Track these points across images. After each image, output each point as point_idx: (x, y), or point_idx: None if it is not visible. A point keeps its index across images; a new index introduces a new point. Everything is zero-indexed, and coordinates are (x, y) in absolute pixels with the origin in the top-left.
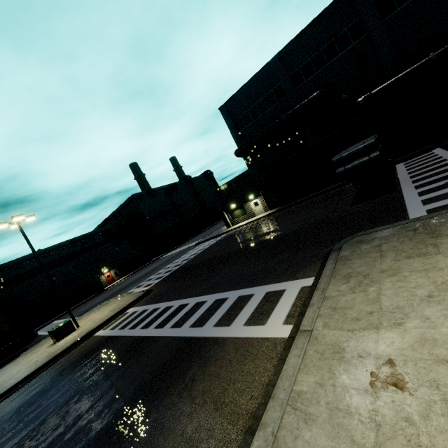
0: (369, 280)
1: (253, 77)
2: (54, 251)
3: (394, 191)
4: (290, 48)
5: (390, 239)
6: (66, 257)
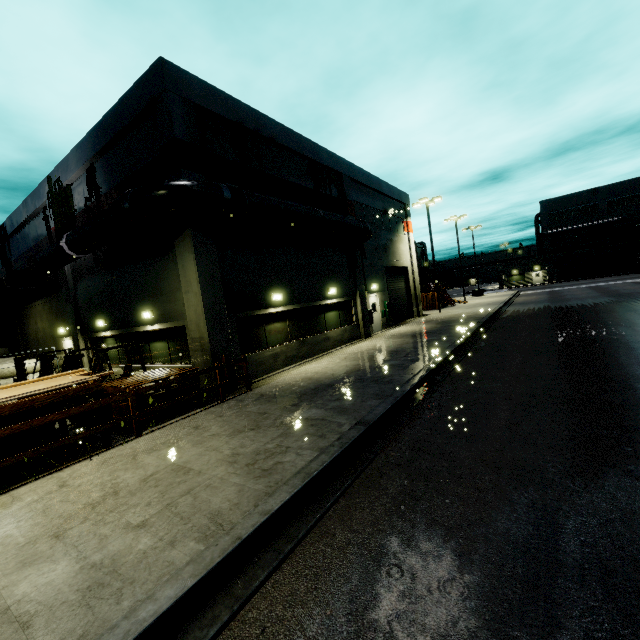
0: None
1: (579, 192)
2: None
3: None
4: (614, 186)
5: None
6: None
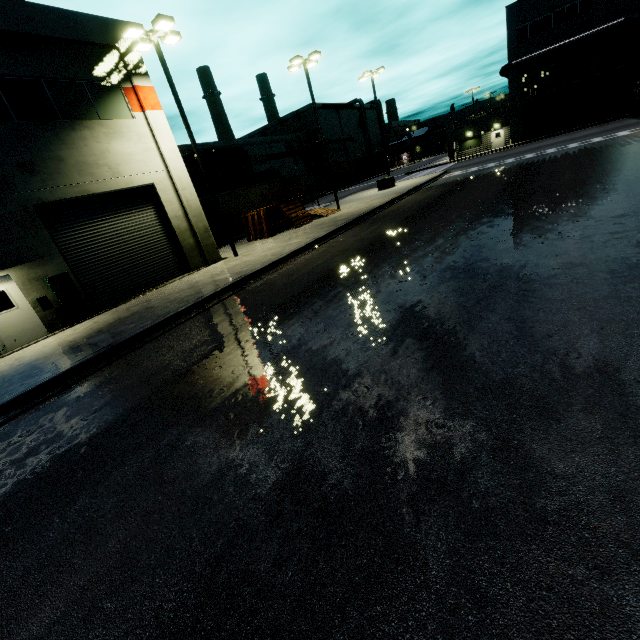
0: None
1: None
2: (250, 147)
3: None
4: None
5: None
6: (258, 158)
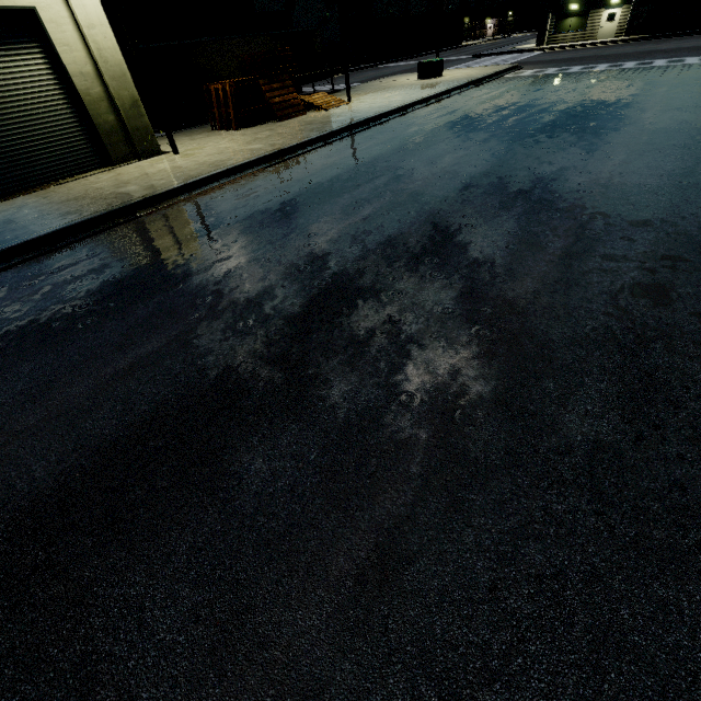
0: None
1: None
2: None
3: None
4: None
5: None
6: None
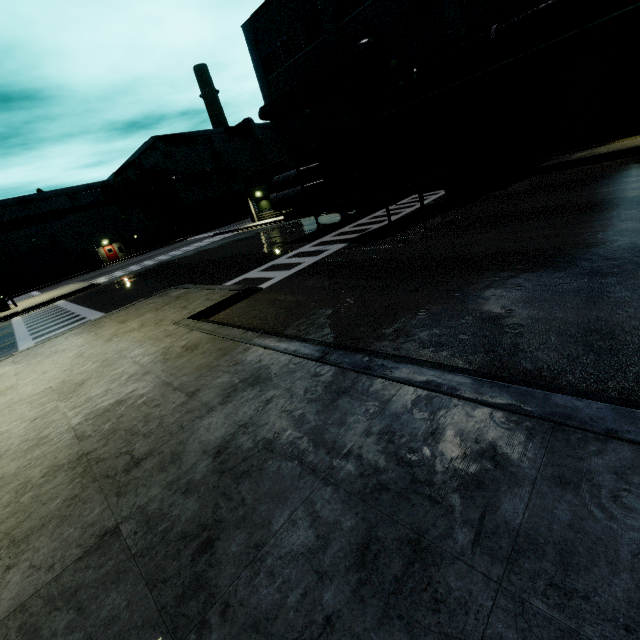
0: (85, 331)
1: None
2: (32, 203)
3: (313, 240)
4: None
5: (161, 300)
6: (49, 214)
